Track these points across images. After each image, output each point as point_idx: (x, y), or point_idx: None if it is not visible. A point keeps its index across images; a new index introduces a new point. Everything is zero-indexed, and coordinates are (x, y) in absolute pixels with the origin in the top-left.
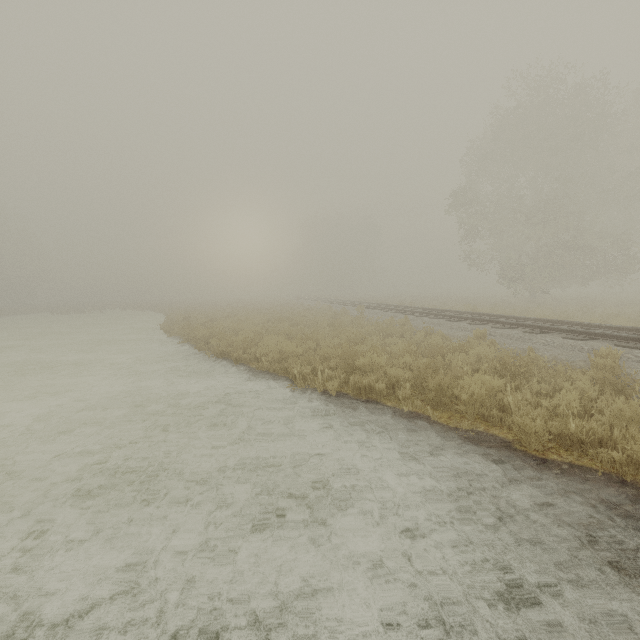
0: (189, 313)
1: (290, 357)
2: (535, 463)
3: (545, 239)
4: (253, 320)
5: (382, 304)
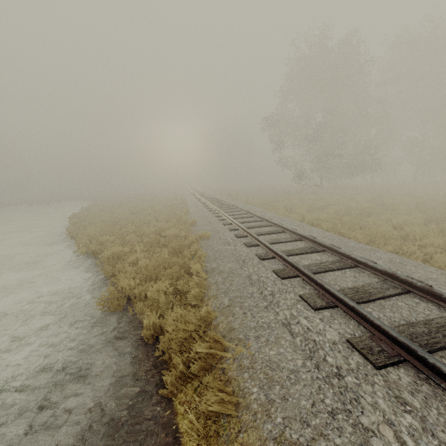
0: (95, 205)
1: (90, 236)
2: (101, 281)
3: (319, 150)
4: (116, 211)
5: (213, 196)
